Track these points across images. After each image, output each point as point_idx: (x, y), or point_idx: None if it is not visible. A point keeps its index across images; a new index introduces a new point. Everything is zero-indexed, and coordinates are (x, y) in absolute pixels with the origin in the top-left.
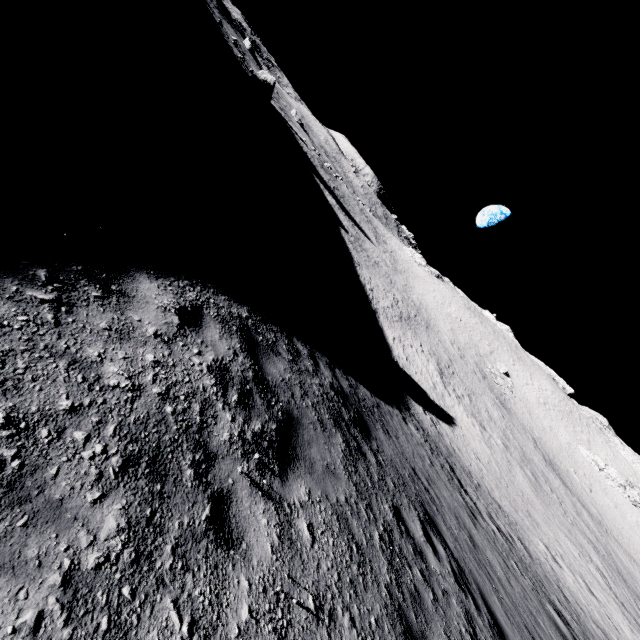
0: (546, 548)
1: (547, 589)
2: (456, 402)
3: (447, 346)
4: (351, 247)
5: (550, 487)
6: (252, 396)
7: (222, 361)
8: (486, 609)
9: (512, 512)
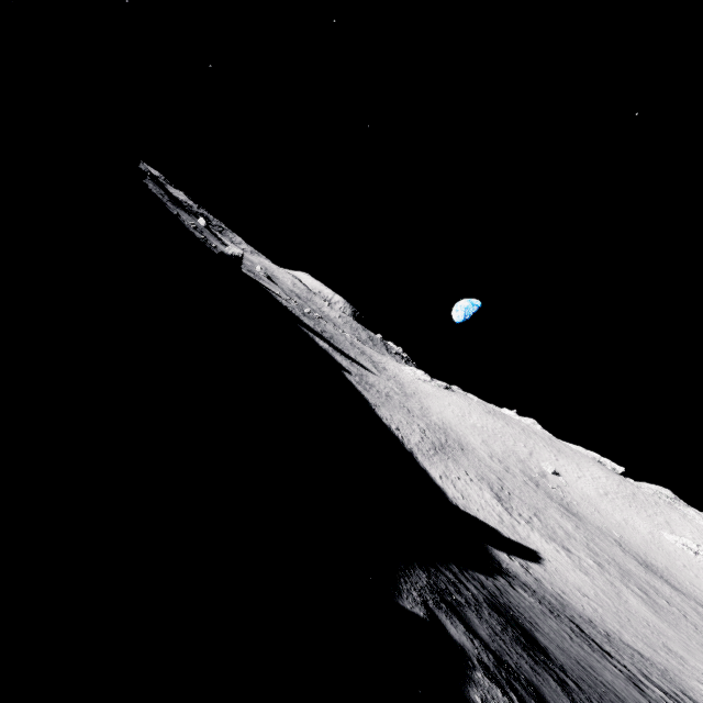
0: None
1: None
2: (529, 529)
3: (489, 463)
4: (361, 389)
5: (664, 599)
6: (513, 684)
7: (479, 658)
8: None
9: (653, 655)
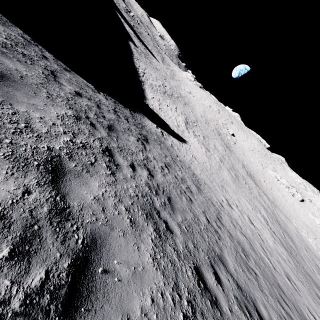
0: (226, 200)
1: (194, 204)
2: (192, 136)
3: (197, 115)
4: (135, 51)
5: (245, 182)
6: None
7: None
8: None
9: (207, 181)
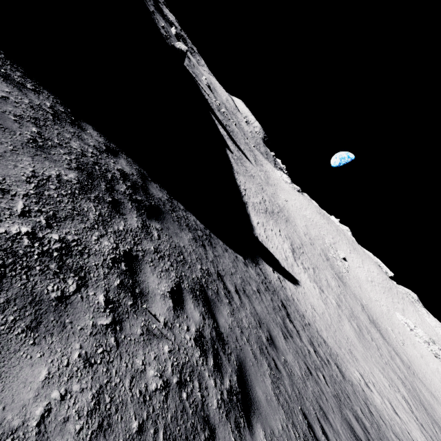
0: (361, 376)
1: (352, 401)
2: (302, 271)
3: (301, 235)
4: (233, 161)
5: (371, 337)
6: None
7: None
8: (236, 378)
9: (336, 348)
